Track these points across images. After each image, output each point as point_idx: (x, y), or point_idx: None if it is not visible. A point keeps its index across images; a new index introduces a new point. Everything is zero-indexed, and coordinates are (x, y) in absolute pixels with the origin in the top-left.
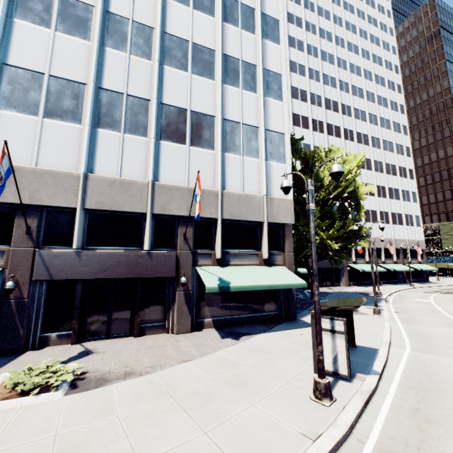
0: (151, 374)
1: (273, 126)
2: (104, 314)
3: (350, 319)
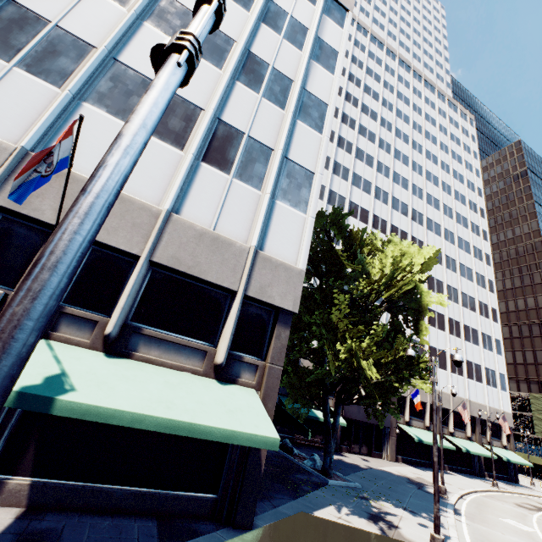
0: None
1: (299, 157)
2: None
3: None
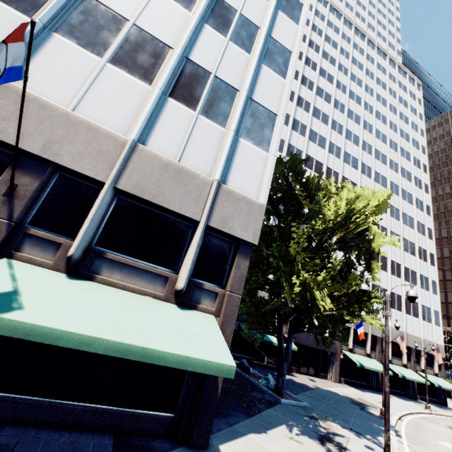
0: None
1: (263, 99)
2: None
3: None
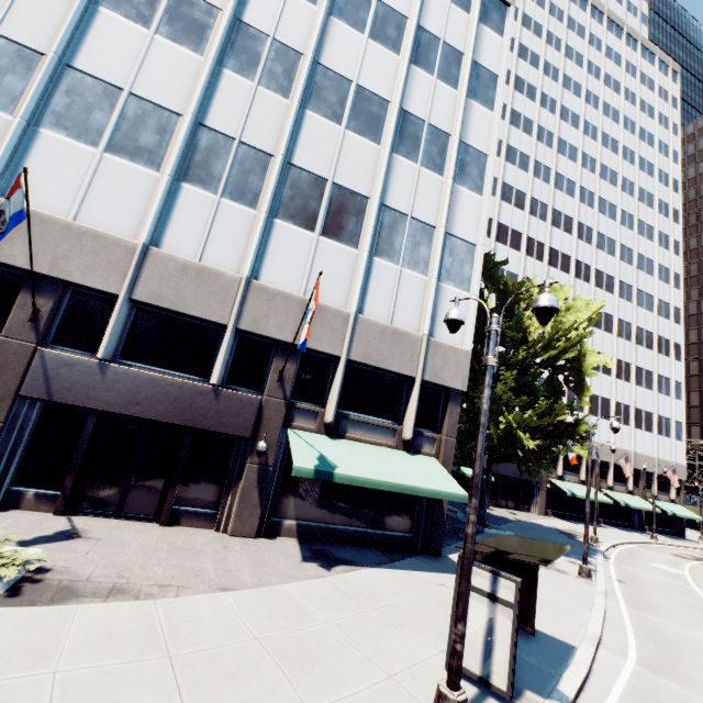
0: (154, 600)
1: (460, 230)
2: (121, 475)
3: (532, 579)
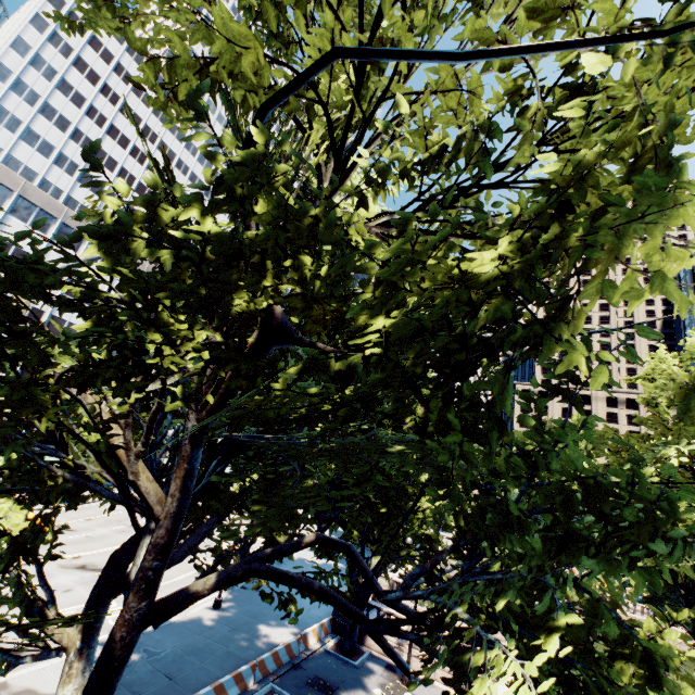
0: None
1: None
2: None
3: None
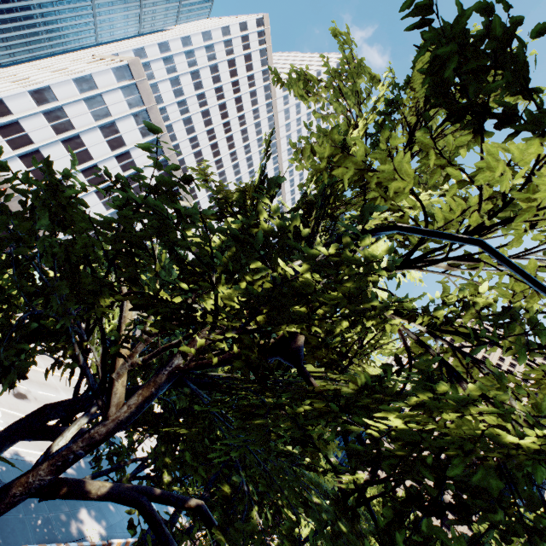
0: None
1: None
2: None
3: None
